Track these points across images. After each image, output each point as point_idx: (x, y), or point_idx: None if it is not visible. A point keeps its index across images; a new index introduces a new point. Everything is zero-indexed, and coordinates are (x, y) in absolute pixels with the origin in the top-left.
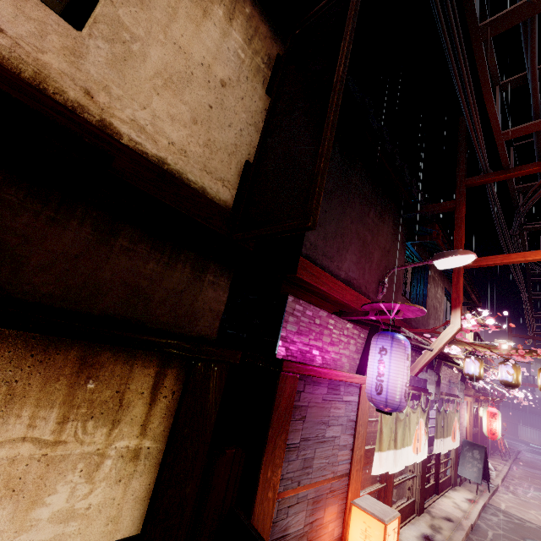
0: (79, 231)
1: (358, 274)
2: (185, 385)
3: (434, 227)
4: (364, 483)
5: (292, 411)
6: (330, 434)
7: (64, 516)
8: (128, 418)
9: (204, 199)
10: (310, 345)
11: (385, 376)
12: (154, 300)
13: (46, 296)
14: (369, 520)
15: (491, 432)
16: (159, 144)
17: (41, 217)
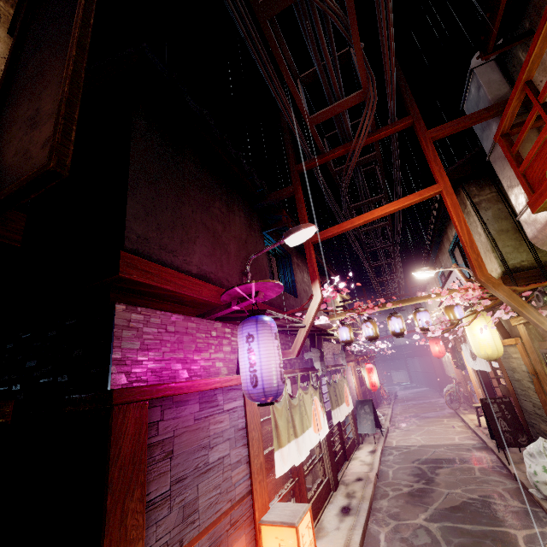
0: None
1: (215, 267)
2: None
3: (282, 213)
4: (275, 490)
5: (145, 453)
6: (216, 457)
7: None
8: None
9: None
10: (166, 359)
11: (257, 365)
12: None
13: None
14: (281, 532)
15: (373, 385)
16: None
17: None
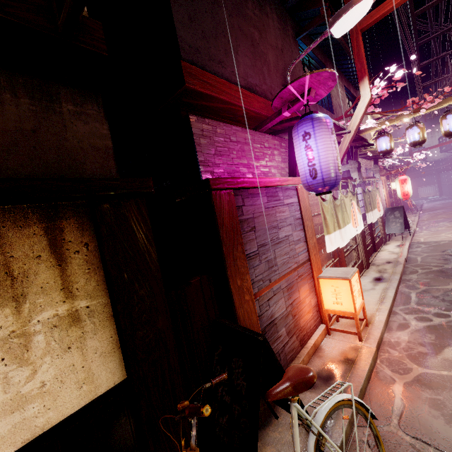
0: None
1: (259, 79)
2: (96, 232)
3: (320, 4)
4: (323, 263)
5: (238, 225)
6: (283, 235)
7: (12, 405)
8: (36, 287)
9: None
10: (235, 164)
11: (315, 159)
12: None
13: None
14: (336, 282)
15: (404, 194)
16: None
17: None
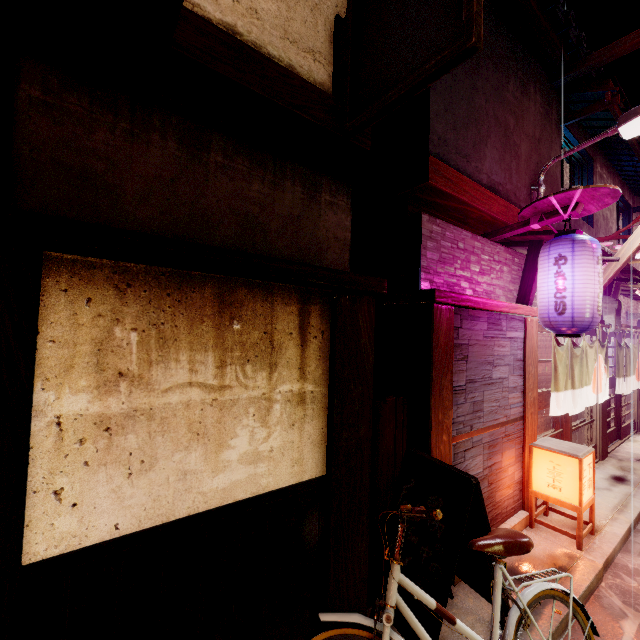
0: (163, 147)
1: (504, 177)
2: (333, 322)
3: (606, 87)
4: (537, 430)
5: (453, 349)
6: (497, 376)
7: (251, 458)
8: (284, 361)
9: (296, 80)
10: (457, 276)
11: (567, 291)
12: (270, 231)
13: (156, 233)
14: (557, 458)
15: None
16: (220, 3)
17: (118, 132)
